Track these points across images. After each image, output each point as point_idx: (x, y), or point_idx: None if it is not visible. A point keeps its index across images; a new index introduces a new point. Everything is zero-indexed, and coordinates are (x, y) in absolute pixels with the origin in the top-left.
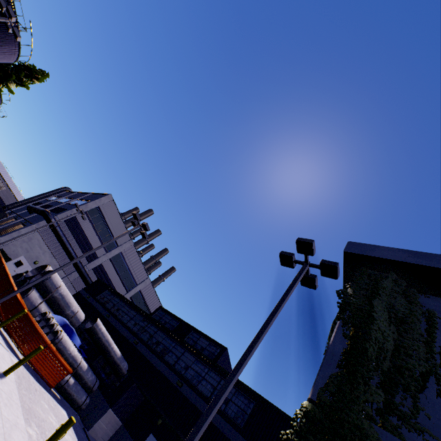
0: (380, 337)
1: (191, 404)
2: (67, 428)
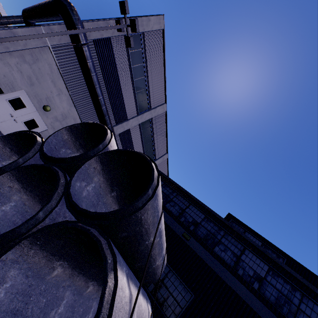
0: None
1: None
2: None
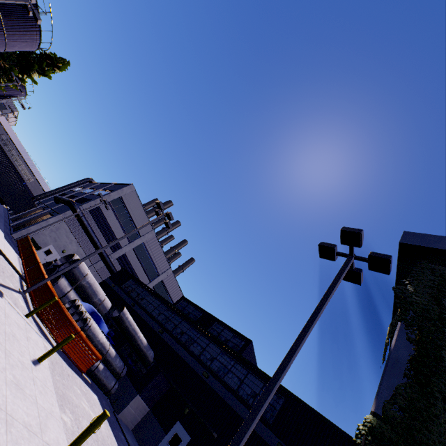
0: None
1: (218, 396)
2: (101, 422)
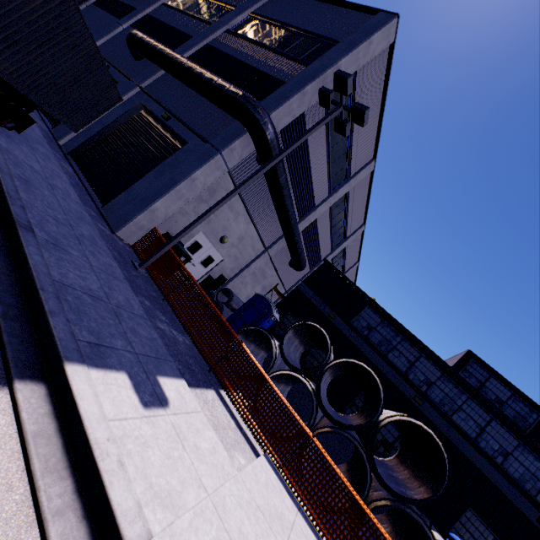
0: None
1: None
2: None
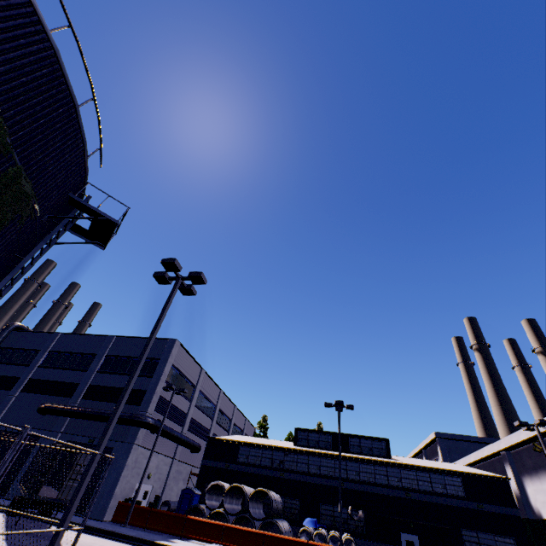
0: None
1: (428, 503)
2: None
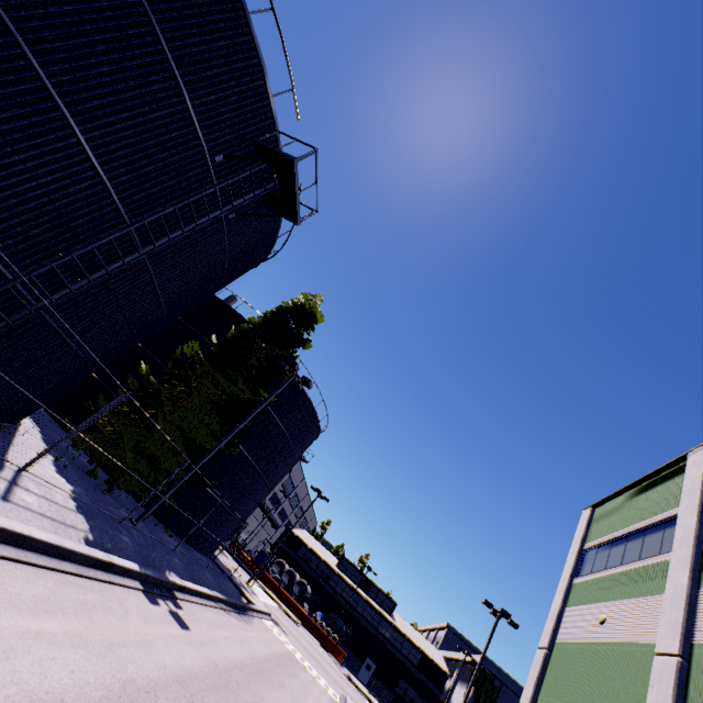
0: (481, 700)
1: (392, 653)
2: None
